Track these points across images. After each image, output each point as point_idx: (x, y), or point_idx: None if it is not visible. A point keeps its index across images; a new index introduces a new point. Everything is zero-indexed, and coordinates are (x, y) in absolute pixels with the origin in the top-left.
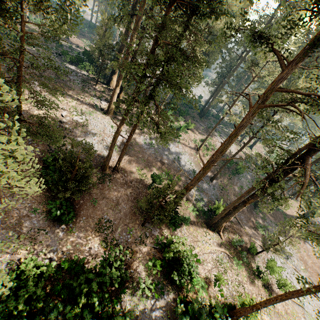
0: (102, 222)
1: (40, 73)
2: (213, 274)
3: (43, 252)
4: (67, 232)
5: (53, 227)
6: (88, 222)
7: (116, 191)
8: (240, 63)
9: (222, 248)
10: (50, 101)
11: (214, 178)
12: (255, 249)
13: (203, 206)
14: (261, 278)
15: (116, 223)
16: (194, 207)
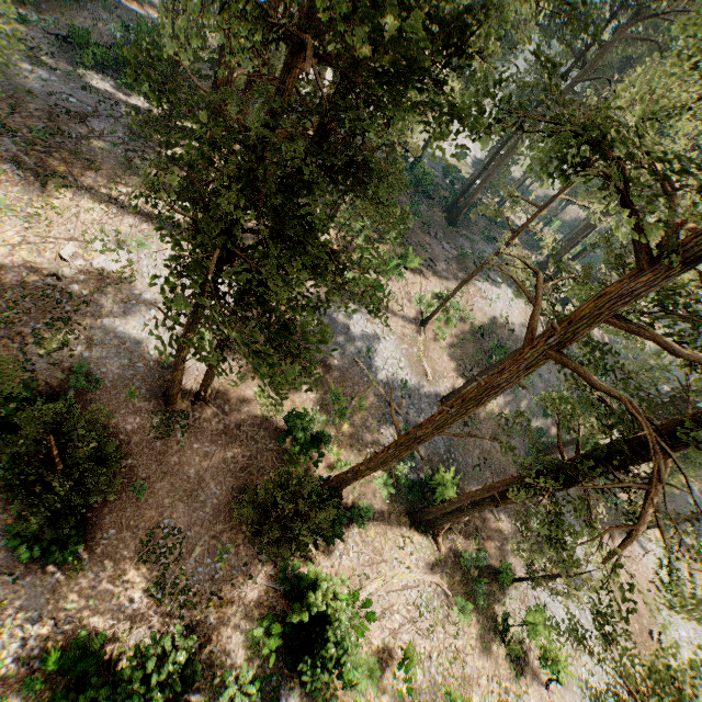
0: (157, 536)
1: (2, 120)
2: (399, 645)
3: (7, 626)
4: (69, 572)
5: (35, 563)
6: (121, 540)
7: (198, 455)
8: (575, 81)
9: (434, 574)
10: (29, 215)
11: (451, 399)
12: (510, 577)
13: (411, 469)
14: (507, 644)
15: (191, 536)
16: (390, 473)
